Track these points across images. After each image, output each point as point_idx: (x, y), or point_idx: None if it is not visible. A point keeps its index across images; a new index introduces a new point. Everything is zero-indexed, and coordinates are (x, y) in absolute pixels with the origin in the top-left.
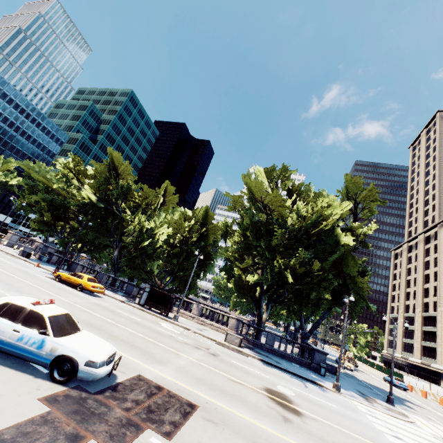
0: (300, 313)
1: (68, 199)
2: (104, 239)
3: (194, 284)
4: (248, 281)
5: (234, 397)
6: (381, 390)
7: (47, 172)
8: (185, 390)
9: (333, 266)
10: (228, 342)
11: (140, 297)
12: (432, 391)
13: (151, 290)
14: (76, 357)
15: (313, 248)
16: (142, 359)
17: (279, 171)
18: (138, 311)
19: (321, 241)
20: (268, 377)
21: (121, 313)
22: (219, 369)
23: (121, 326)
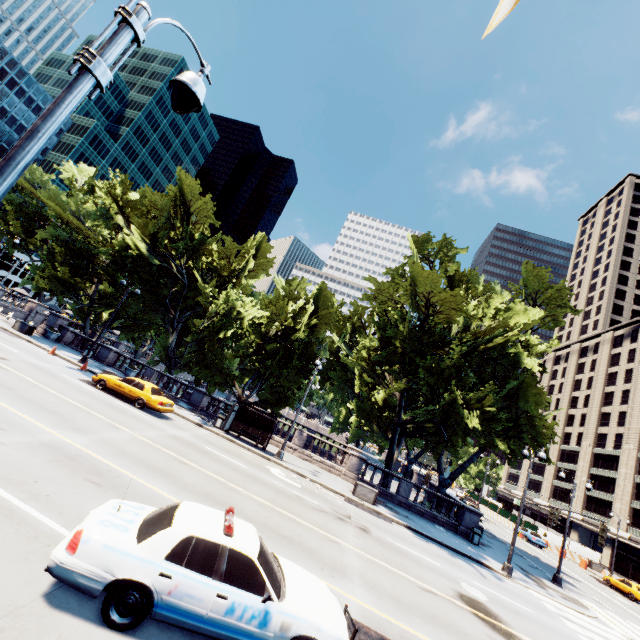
0: (440, 452)
1: (98, 243)
2: (153, 314)
3: (293, 398)
4: (374, 402)
5: (454, 632)
6: (526, 554)
7: (44, 184)
8: (408, 636)
9: (507, 400)
10: (358, 497)
11: (225, 420)
12: (569, 548)
13: (241, 408)
14: (320, 638)
15: (479, 368)
16: (318, 571)
17: (438, 246)
18: (227, 443)
19: (492, 360)
20: (440, 566)
21: (217, 456)
22: (394, 566)
23: (240, 489)
